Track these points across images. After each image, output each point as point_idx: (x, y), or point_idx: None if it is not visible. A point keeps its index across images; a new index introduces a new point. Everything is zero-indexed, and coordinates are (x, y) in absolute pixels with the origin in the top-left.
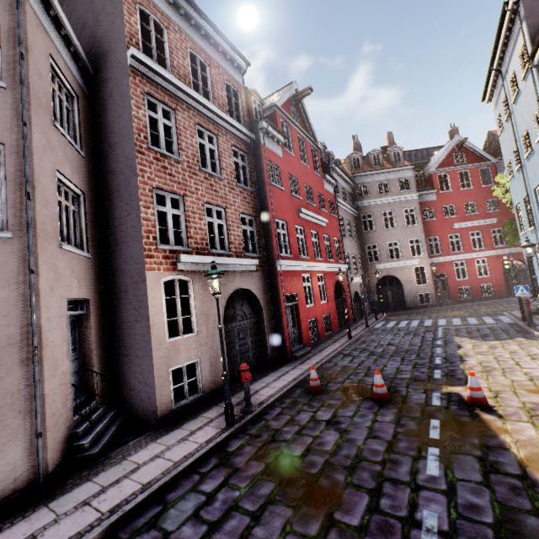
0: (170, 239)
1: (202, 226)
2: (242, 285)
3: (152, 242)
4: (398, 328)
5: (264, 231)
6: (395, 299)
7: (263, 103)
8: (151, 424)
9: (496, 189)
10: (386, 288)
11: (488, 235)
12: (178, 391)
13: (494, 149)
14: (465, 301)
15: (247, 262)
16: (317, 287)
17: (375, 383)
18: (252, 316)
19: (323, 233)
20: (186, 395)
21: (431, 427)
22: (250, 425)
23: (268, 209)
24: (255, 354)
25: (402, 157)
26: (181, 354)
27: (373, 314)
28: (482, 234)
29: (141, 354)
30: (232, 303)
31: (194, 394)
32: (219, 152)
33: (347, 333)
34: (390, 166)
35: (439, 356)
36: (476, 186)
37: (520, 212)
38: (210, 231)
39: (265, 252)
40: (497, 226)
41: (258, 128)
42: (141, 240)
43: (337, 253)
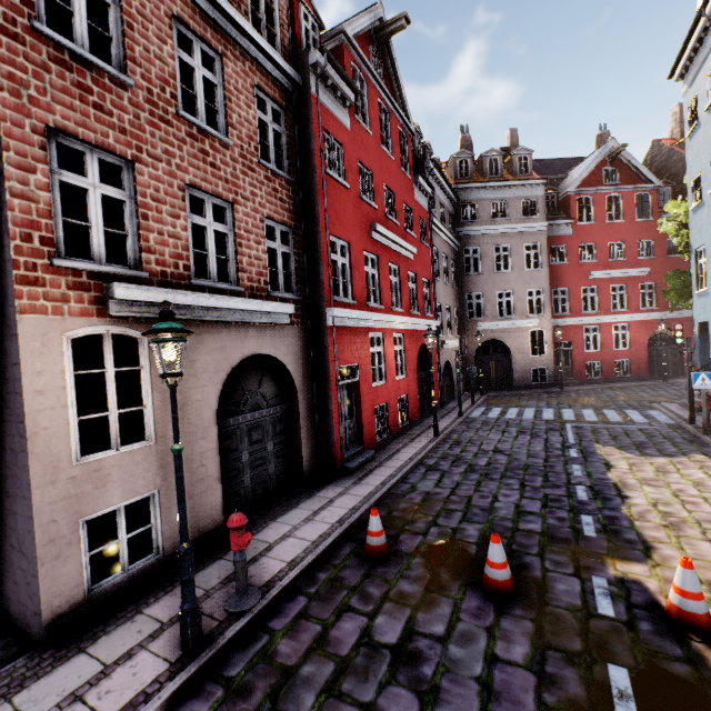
0: (95, 249)
1: (178, 230)
2: (260, 349)
3: (38, 249)
4: (506, 420)
5: (309, 255)
6: (499, 373)
7: (321, 25)
8: (31, 634)
9: (664, 224)
10: (489, 357)
11: (635, 291)
12: (134, 530)
13: (658, 167)
14: (591, 382)
15: (271, 307)
16: (391, 354)
17: (489, 559)
18: (278, 401)
19: (408, 270)
20: (123, 563)
21: (616, 694)
22: (236, 650)
23: (317, 216)
24: (280, 467)
25: (530, 165)
26: (112, 485)
27: (467, 393)
28: (628, 290)
29: (13, 492)
30: (241, 380)
31: (145, 558)
32: (225, 91)
33: (431, 426)
34: (512, 177)
35: (581, 484)
36: (628, 219)
37: (702, 259)
38: (218, 249)
39: (309, 292)
40: (648, 279)
41: (309, 63)
42: (5, 242)
43: (425, 302)
